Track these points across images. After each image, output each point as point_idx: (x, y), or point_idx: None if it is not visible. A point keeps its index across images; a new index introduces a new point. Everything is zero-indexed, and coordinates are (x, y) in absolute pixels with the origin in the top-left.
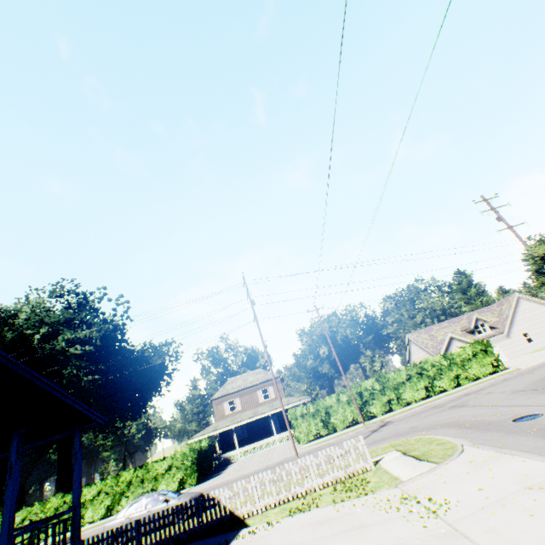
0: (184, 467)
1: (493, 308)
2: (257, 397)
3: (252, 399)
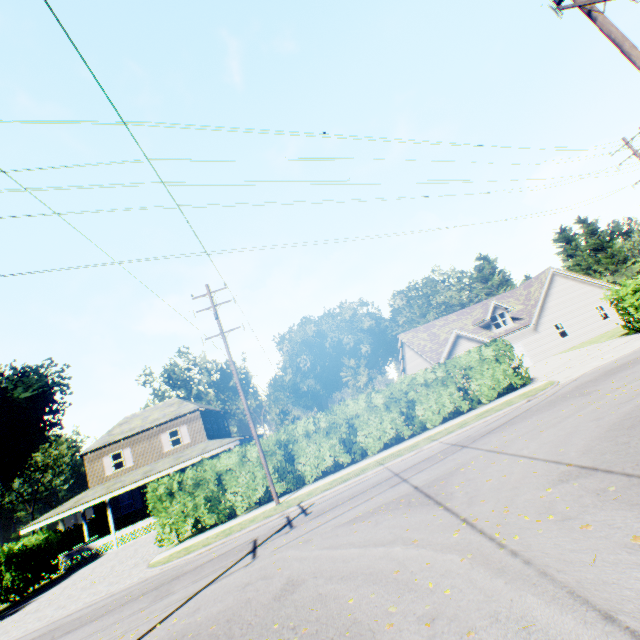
0: None
1: (518, 292)
2: (161, 444)
3: (152, 448)
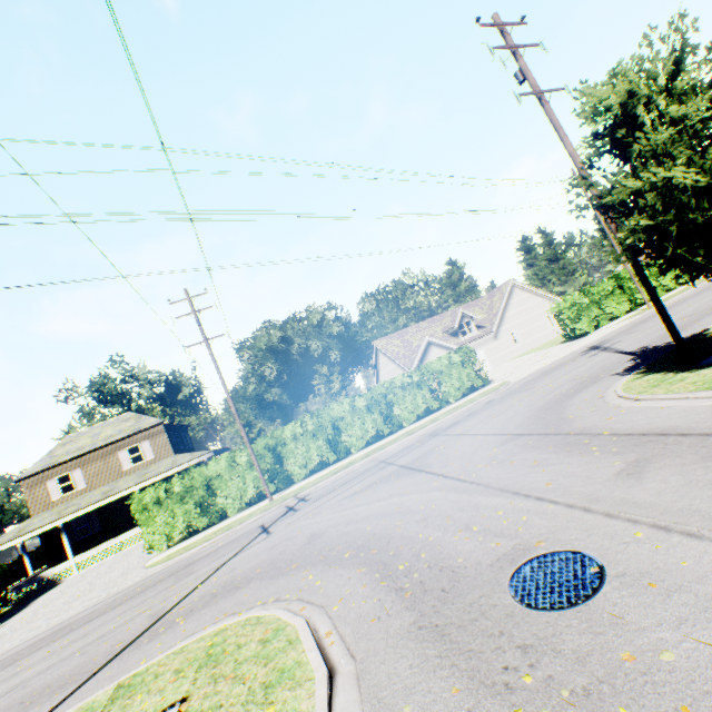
0: None
1: (483, 302)
2: (119, 462)
3: (109, 468)
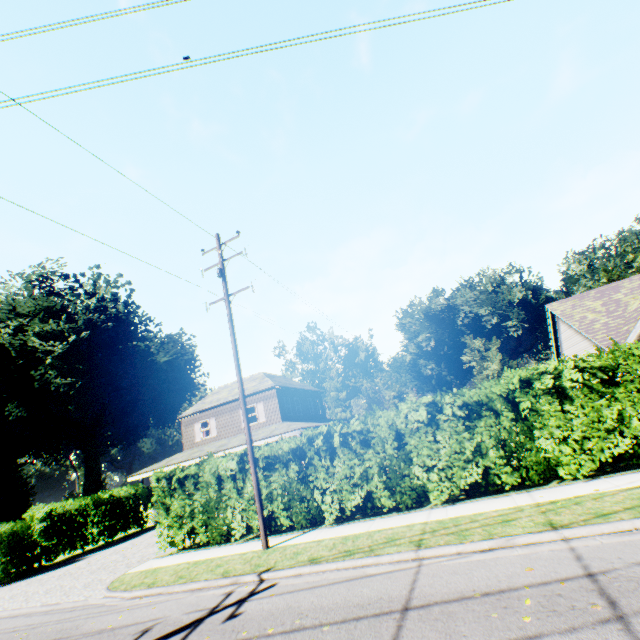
0: None
1: None
2: (240, 419)
3: (233, 422)
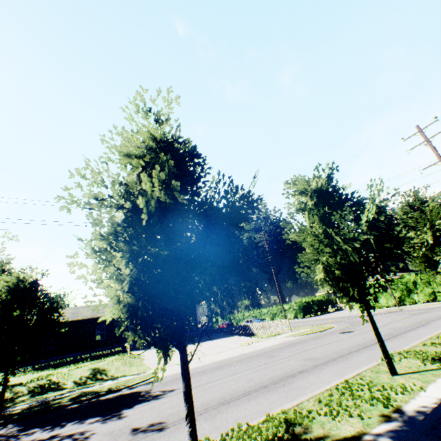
0: (295, 309)
1: None
2: None
3: None
